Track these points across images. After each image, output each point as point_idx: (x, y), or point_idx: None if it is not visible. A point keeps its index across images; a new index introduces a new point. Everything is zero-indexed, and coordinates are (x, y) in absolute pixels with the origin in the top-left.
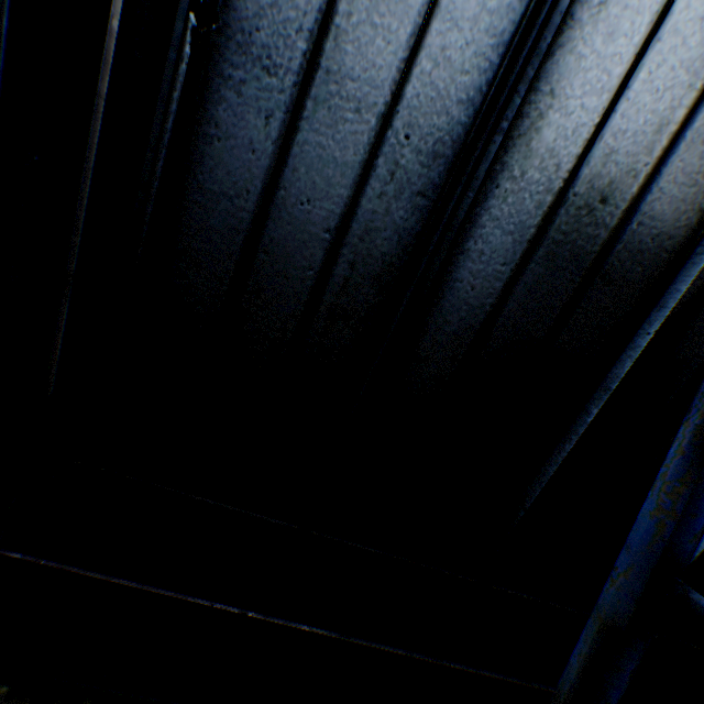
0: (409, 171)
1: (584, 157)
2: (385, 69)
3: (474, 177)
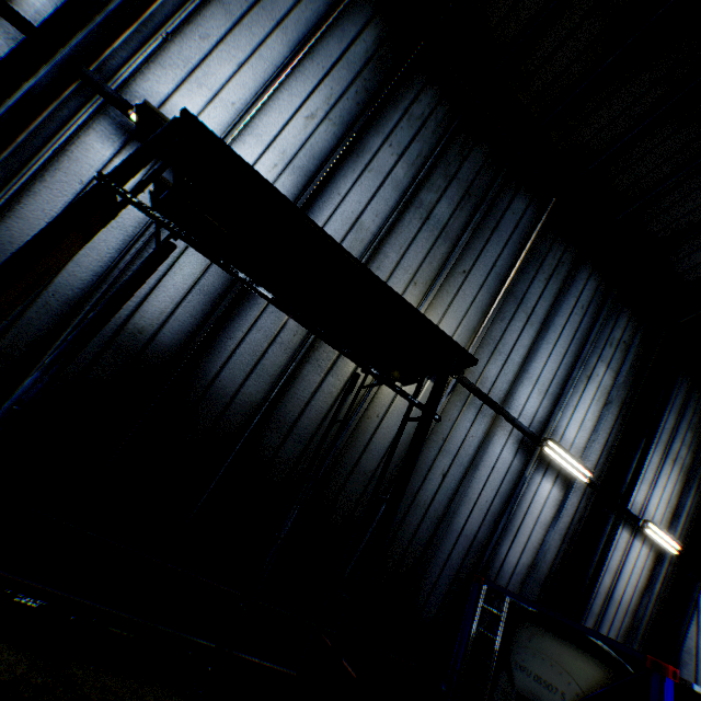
0: (54, 306)
1: (132, 317)
2: None
3: (78, 314)
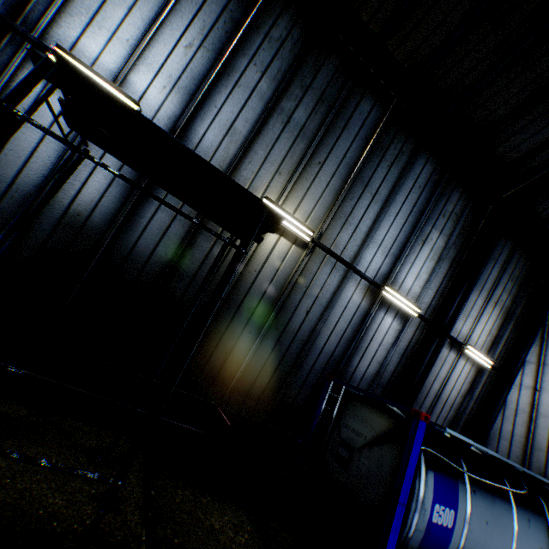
0: (18, 199)
1: (72, 204)
2: (11, 175)
3: (34, 203)
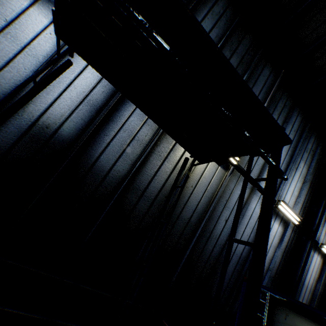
0: None
1: (42, 116)
2: None
3: (2, 111)
